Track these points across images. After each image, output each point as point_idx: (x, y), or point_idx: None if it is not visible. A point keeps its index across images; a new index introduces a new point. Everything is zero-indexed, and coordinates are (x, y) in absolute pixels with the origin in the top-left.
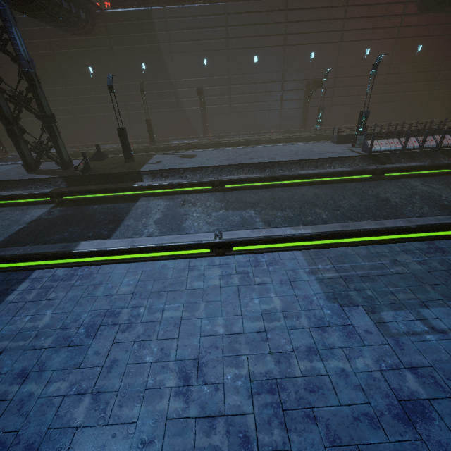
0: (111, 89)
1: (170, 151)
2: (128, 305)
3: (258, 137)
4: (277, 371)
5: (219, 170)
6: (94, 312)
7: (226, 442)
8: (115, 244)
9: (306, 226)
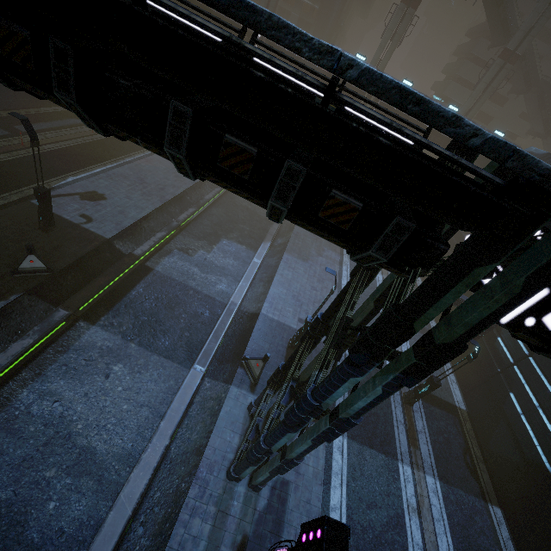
0: (36, 142)
1: (28, 186)
2: (292, 292)
3: (74, 131)
4: (317, 278)
5: (160, 210)
6: (292, 299)
7: (325, 289)
8: (243, 290)
9: (265, 240)
